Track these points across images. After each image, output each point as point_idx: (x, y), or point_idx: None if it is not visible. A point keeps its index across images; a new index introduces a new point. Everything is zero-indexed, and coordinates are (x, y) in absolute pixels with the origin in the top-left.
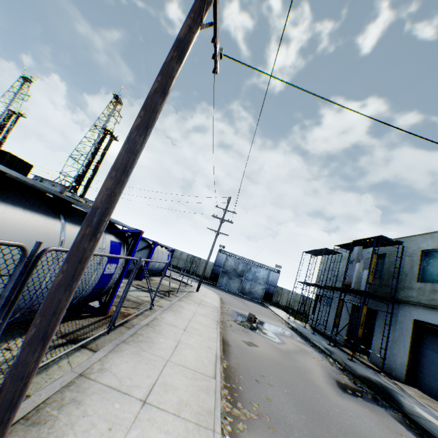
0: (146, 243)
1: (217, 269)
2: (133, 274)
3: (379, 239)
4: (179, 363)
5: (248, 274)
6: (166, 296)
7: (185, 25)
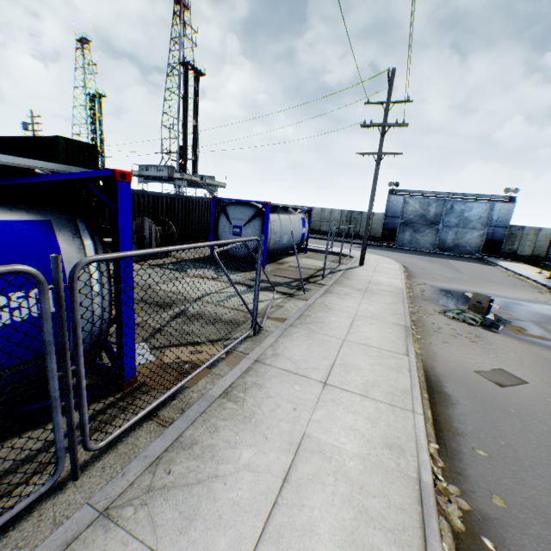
0: (253, 209)
1: (392, 223)
2: (47, 319)
3: None
4: None
5: (449, 218)
6: (301, 291)
7: None
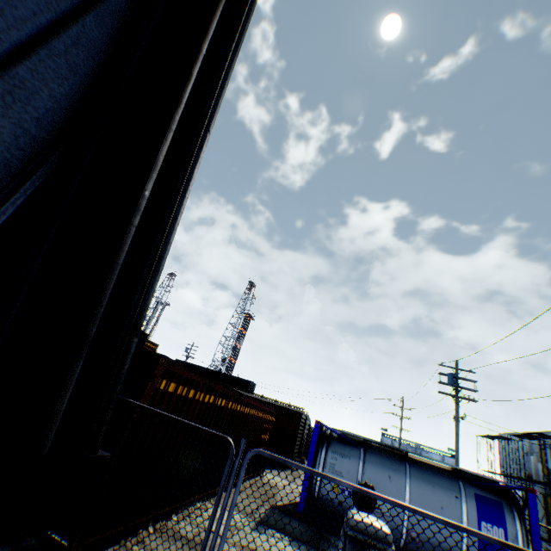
0: None
1: None
2: None
3: (540, 435)
4: None
5: None
6: None
7: (457, 429)
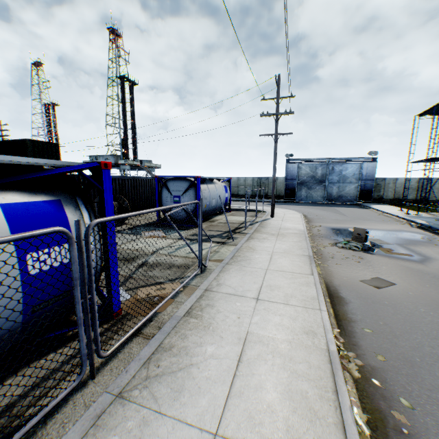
0: (188, 182)
1: (291, 183)
2: (74, 263)
3: None
4: (244, 435)
5: (332, 177)
6: (230, 239)
7: None
